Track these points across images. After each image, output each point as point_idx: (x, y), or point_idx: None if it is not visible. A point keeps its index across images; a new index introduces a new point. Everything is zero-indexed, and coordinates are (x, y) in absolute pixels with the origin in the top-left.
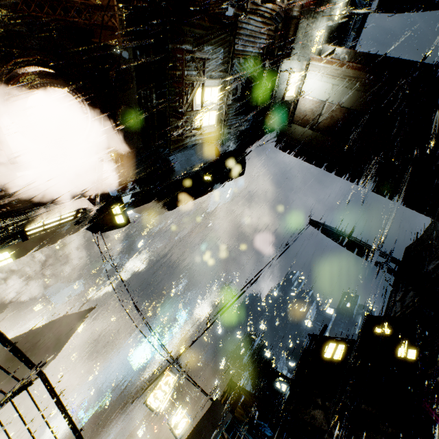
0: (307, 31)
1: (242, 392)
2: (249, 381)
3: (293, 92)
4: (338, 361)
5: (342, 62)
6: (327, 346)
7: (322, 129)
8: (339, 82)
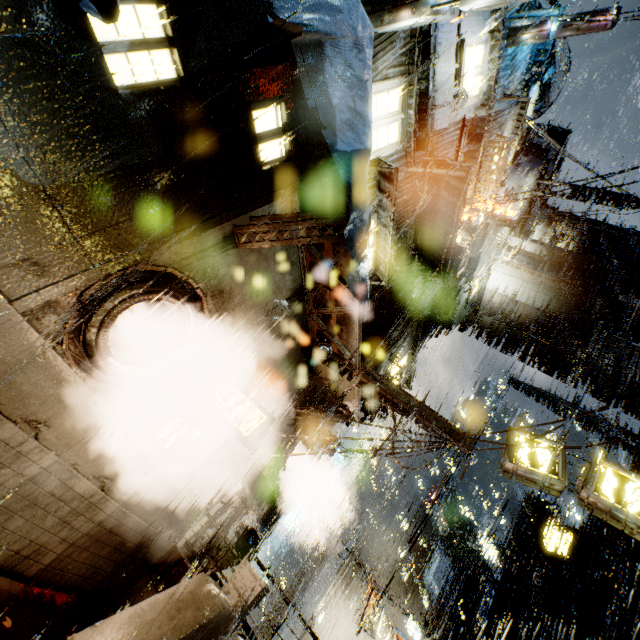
0: (488, 250)
1: (460, 624)
2: (445, 554)
3: (476, 288)
4: (564, 558)
5: (533, 270)
6: (548, 535)
7: (515, 324)
8: (532, 287)
